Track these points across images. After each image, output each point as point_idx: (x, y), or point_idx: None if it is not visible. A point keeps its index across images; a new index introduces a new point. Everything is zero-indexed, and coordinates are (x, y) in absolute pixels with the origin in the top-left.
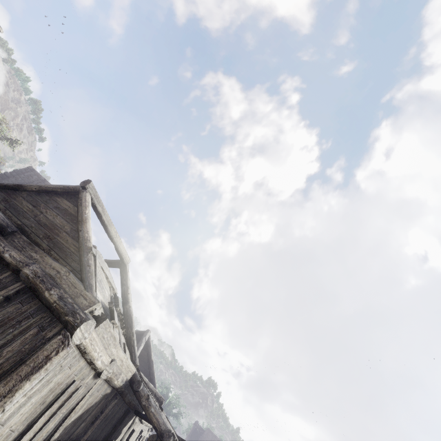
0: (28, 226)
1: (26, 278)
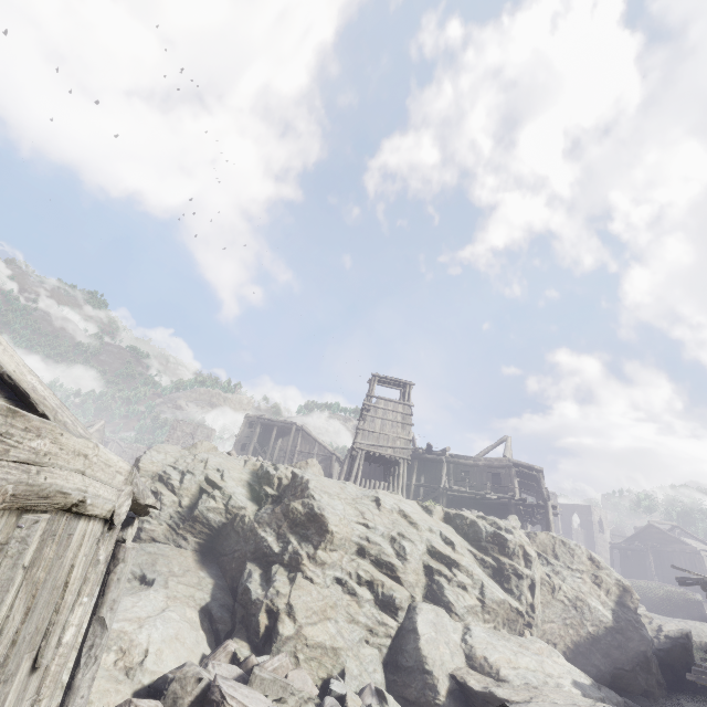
0: (657, 541)
1: (679, 551)
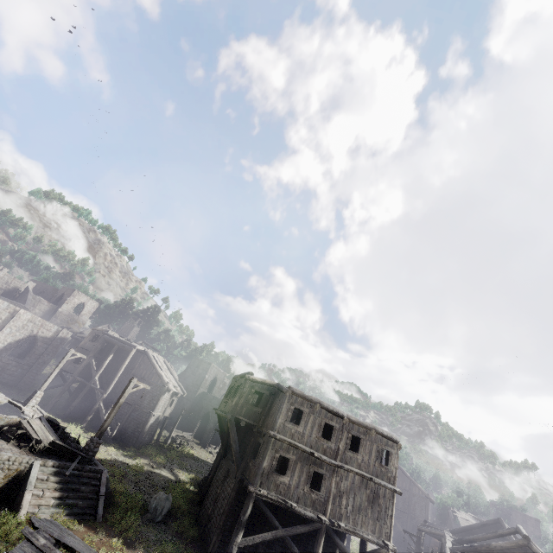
0: None
1: None
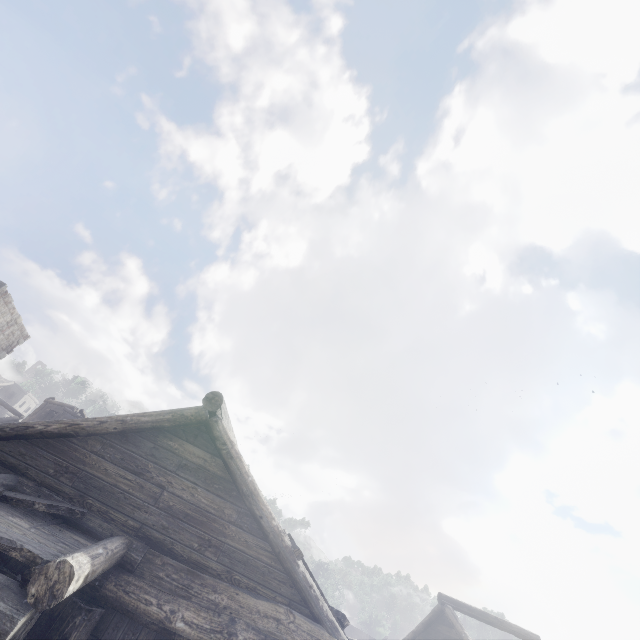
0: (156, 528)
1: None
